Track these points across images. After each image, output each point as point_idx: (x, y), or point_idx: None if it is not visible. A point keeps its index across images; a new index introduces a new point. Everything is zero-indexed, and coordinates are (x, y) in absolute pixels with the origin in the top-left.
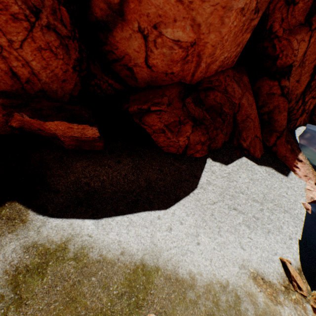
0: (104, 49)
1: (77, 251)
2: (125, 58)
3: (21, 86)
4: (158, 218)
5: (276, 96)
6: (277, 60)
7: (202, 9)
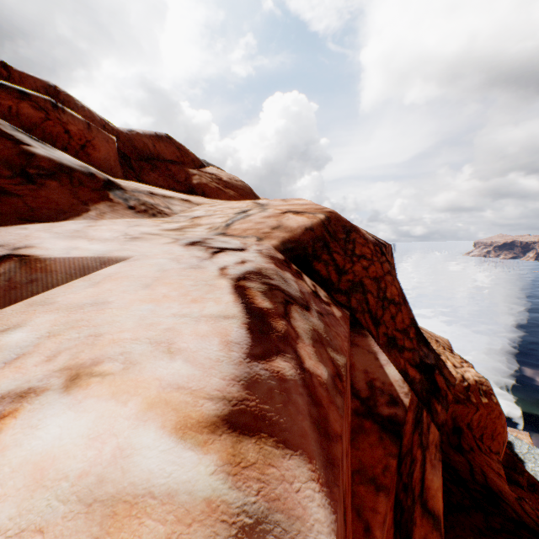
0: None
1: None
2: None
3: None
4: None
5: None
6: None
7: None
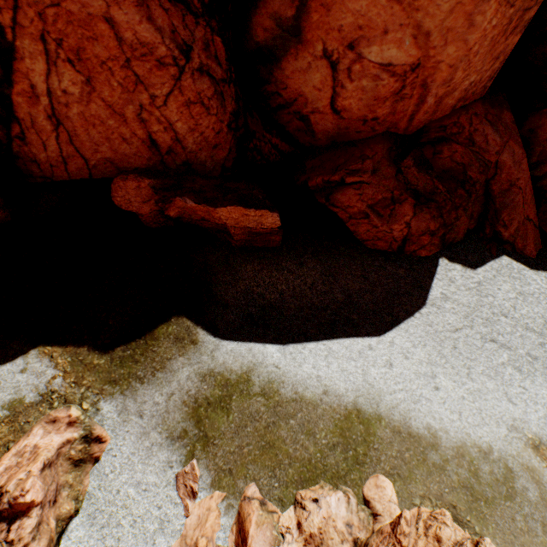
0: (265, 91)
1: (263, 385)
2: (297, 102)
3: (161, 159)
4: (369, 348)
5: None
6: None
7: (435, 6)
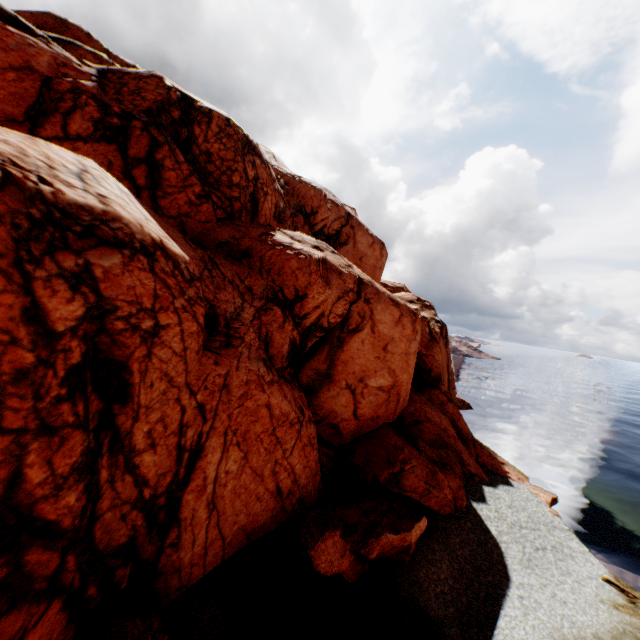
0: None
1: None
2: (329, 416)
3: (281, 504)
4: (520, 598)
5: (445, 402)
6: (431, 372)
7: (393, 359)
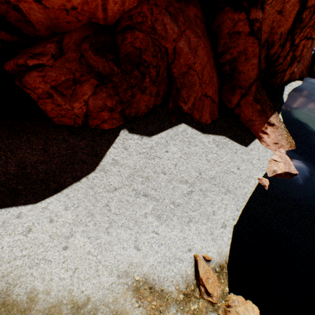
0: None
1: None
2: None
3: None
4: (17, 216)
5: (242, 35)
6: None
7: None
